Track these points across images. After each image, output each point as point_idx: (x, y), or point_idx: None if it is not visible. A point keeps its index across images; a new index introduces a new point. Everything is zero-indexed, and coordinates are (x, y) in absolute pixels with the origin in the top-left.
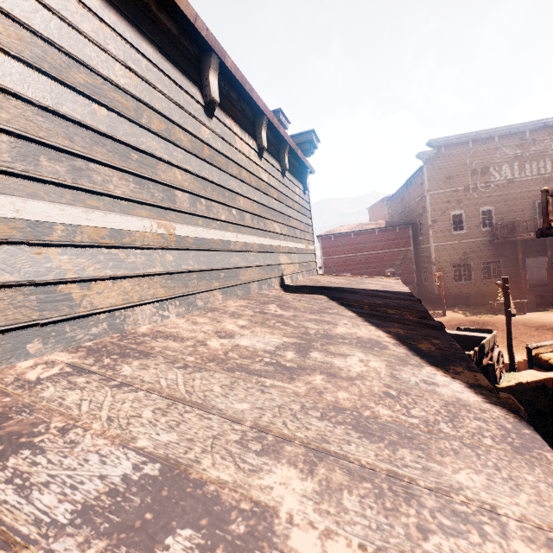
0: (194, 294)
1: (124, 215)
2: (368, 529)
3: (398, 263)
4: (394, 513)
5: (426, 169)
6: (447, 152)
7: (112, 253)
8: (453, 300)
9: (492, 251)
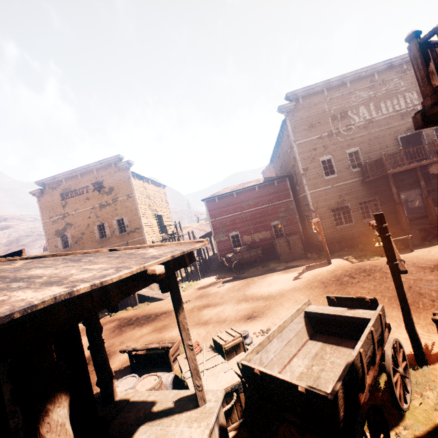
0: None
1: None
2: None
3: (282, 215)
4: None
5: (289, 121)
6: (305, 103)
7: None
8: (338, 244)
9: (366, 191)
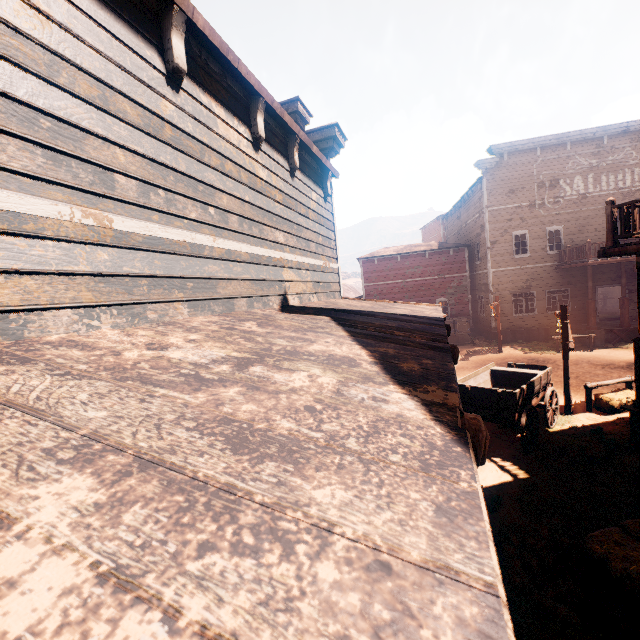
0: (144, 303)
1: (26, 195)
2: (126, 545)
3: (451, 291)
4: (183, 529)
5: (486, 181)
6: (510, 161)
7: (5, 241)
8: (512, 334)
9: (558, 279)
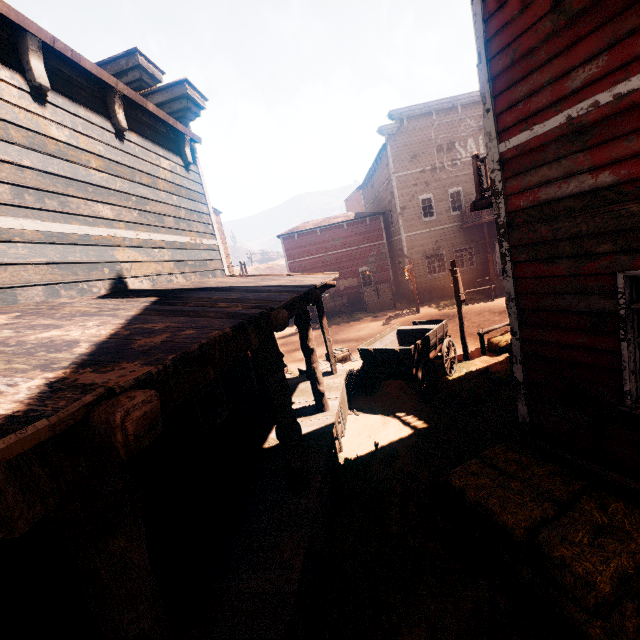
0: None
1: None
2: None
3: (372, 259)
4: None
5: (390, 147)
6: (410, 126)
7: None
8: (429, 294)
9: (463, 238)
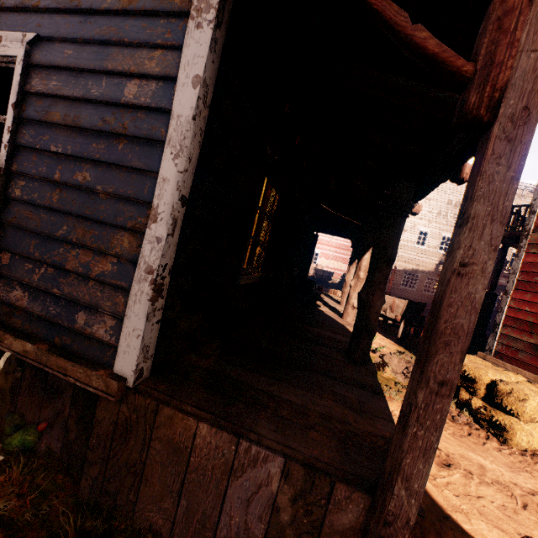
0: None
1: None
2: None
3: None
4: None
5: None
6: None
7: None
8: None
9: (438, 271)
